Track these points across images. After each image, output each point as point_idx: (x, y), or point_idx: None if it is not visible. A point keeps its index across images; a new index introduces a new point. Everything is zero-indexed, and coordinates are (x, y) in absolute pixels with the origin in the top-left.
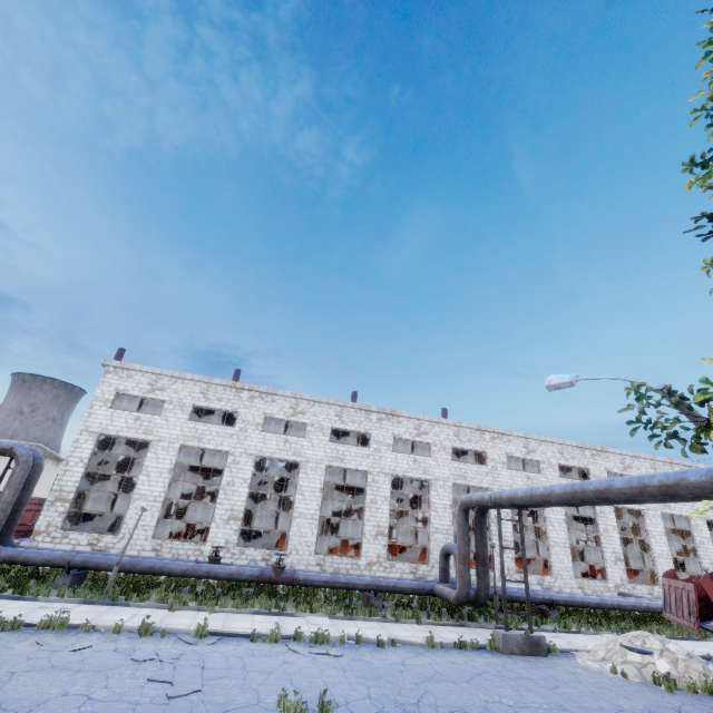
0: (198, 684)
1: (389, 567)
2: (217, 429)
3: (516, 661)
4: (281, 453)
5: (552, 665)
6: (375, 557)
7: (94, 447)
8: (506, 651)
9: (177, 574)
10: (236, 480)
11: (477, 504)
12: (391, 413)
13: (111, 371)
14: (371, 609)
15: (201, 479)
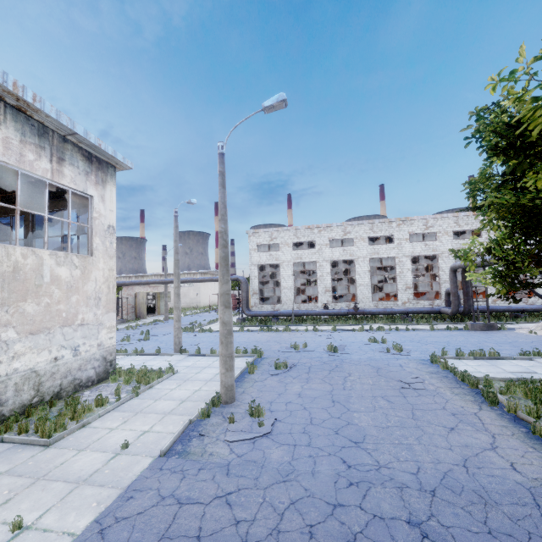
0: (342, 339)
1: (415, 303)
2: (307, 251)
3: (476, 332)
4: (342, 257)
5: (496, 333)
6: (407, 300)
7: (258, 271)
8: (472, 329)
9: (313, 315)
10: (324, 274)
11: (458, 267)
12: (405, 220)
13: (251, 235)
14: (404, 321)
15: (299, 274)
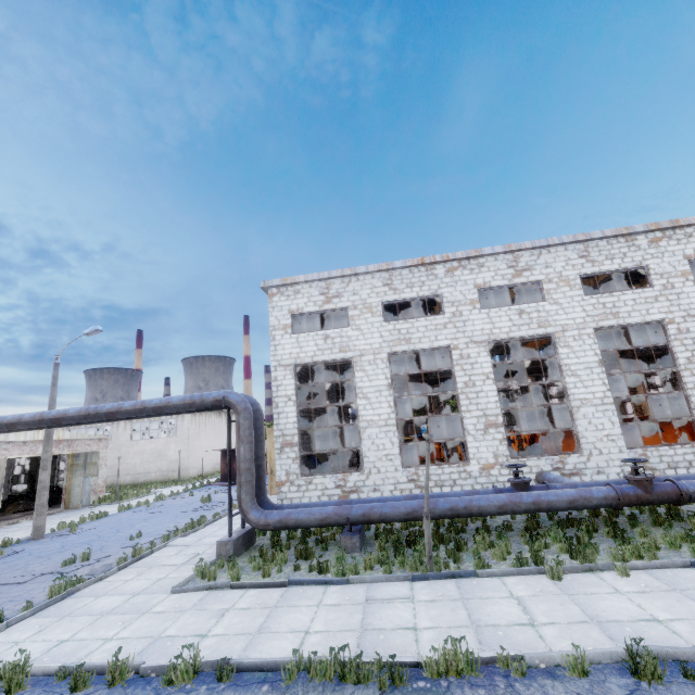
0: None
1: None
2: (423, 323)
3: None
4: (520, 330)
5: None
6: None
7: (294, 381)
8: None
9: (491, 512)
10: (475, 379)
11: None
12: (672, 226)
13: (275, 293)
14: None
15: None
